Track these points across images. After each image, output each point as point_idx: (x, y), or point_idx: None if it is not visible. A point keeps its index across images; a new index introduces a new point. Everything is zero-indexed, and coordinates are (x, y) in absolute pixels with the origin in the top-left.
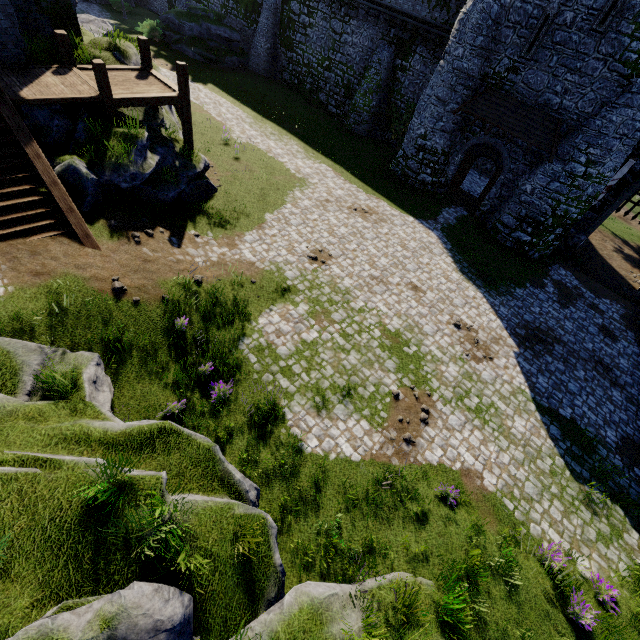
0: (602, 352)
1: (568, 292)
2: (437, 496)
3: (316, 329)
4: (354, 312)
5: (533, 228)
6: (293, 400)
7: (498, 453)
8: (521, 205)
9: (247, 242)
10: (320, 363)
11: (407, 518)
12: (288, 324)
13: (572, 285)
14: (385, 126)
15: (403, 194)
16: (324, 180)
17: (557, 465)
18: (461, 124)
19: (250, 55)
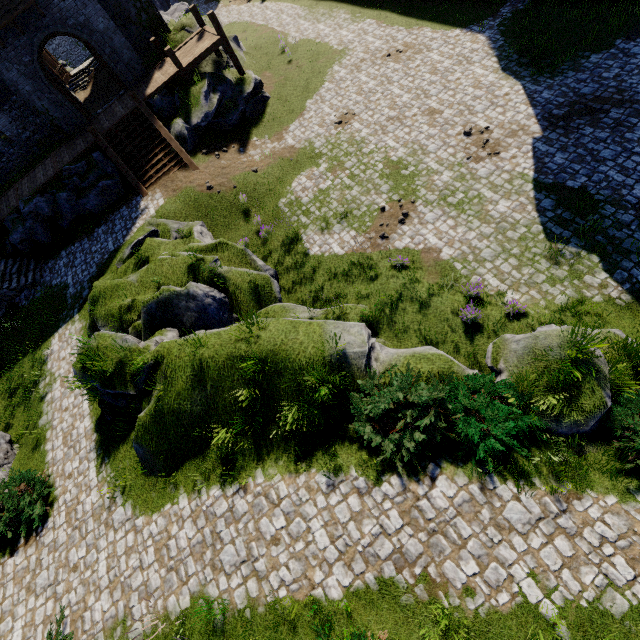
0: None
1: None
2: (392, 266)
3: (330, 179)
4: (364, 156)
5: None
6: (307, 228)
7: (465, 233)
8: None
9: (290, 132)
10: (329, 201)
11: (364, 279)
12: (311, 182)
13: None
14: None
15: (459, 2)
16: (364, 39)
17: (531, 232)
18: None
19: None
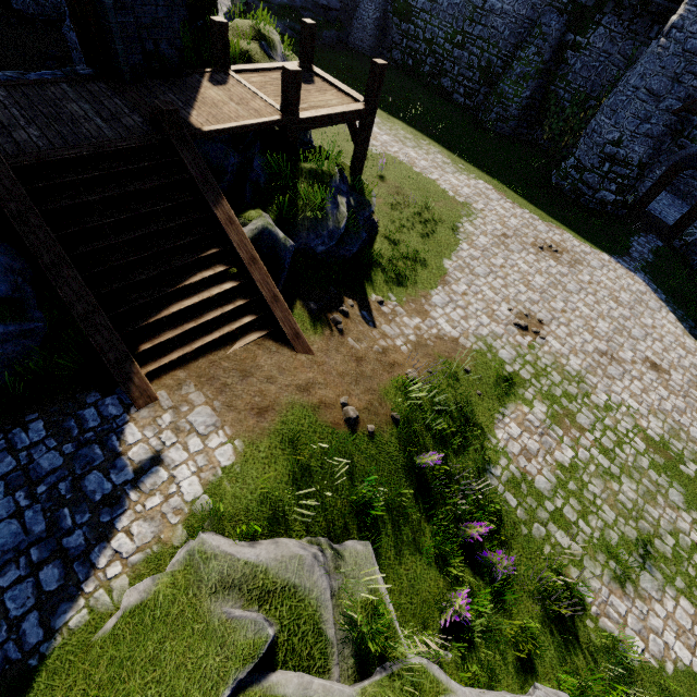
0: None
1: None
2: None
3: (567, 443)
4: (601, 411)
5: None
6: (584, 569)
7: None
8: None
9: (437, 306)
10: (593, 501)
11: None
12: (532, 437)
13: None
14: (535, 122)
15: (580, 219)
16: (490, 204)
17: None
18: (675, 126)
19: (352, 28)
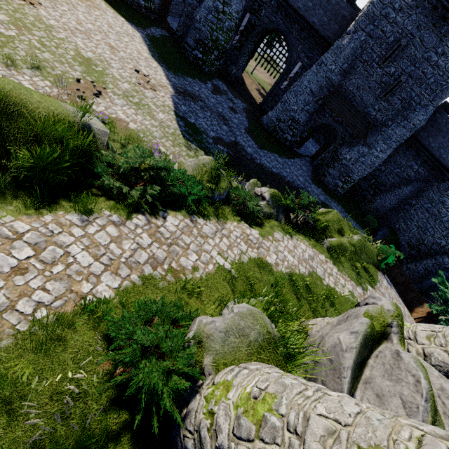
0: (226, 114)
1: (219, 90)
2: None
3: (15, 32)
4: (55, 37)
5: (203, 48)
6: None
7: (143, 120)
8: (196, 31)
9: None
10: (15, 47)
11: None
12: None
13: (223, 89)
14: None
15: (122, 6)
16: None
17: (177, 133)
18: None
19: None
